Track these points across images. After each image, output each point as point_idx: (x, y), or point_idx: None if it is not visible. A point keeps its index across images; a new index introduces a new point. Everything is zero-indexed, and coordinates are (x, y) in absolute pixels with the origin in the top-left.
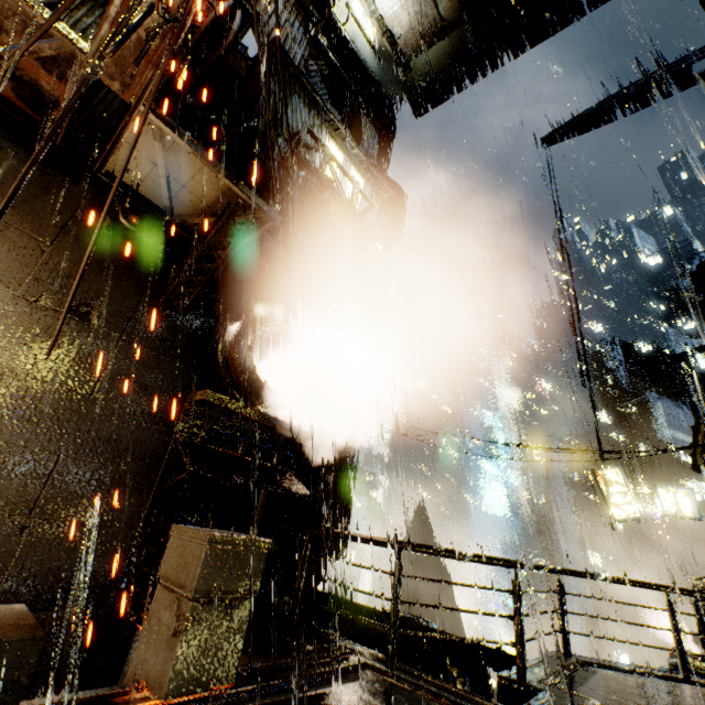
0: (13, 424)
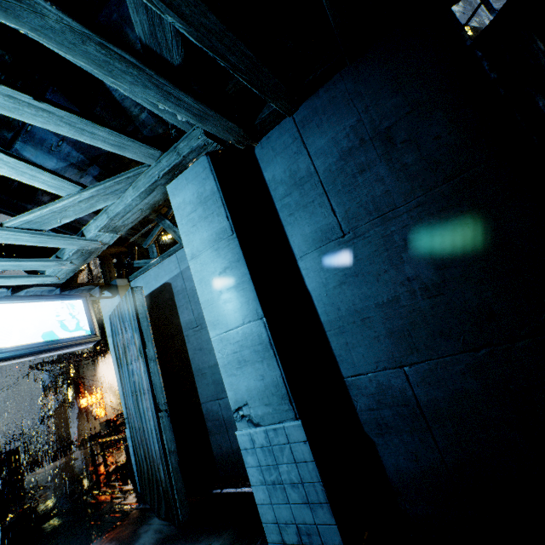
0: None
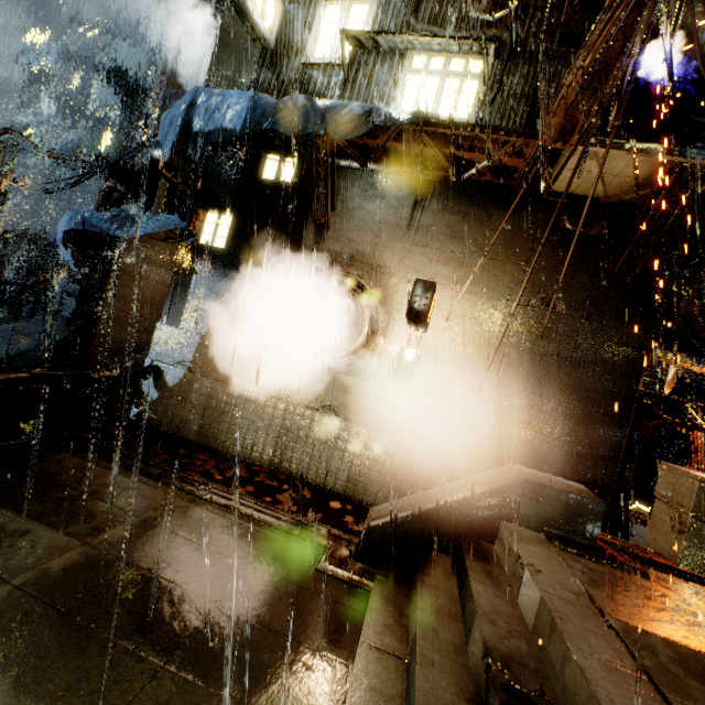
0: (531, 381)
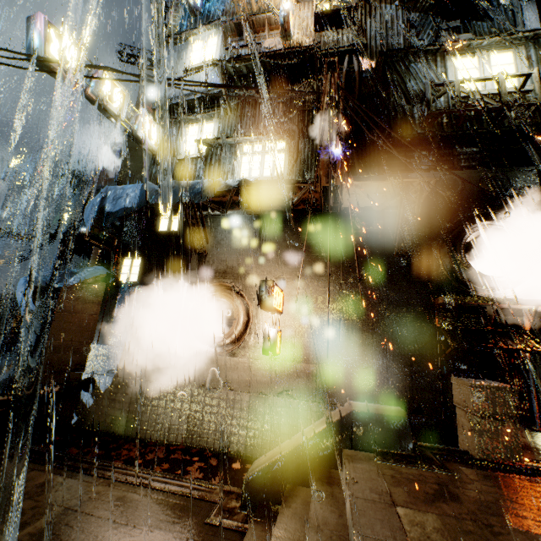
0: (364, 335)
